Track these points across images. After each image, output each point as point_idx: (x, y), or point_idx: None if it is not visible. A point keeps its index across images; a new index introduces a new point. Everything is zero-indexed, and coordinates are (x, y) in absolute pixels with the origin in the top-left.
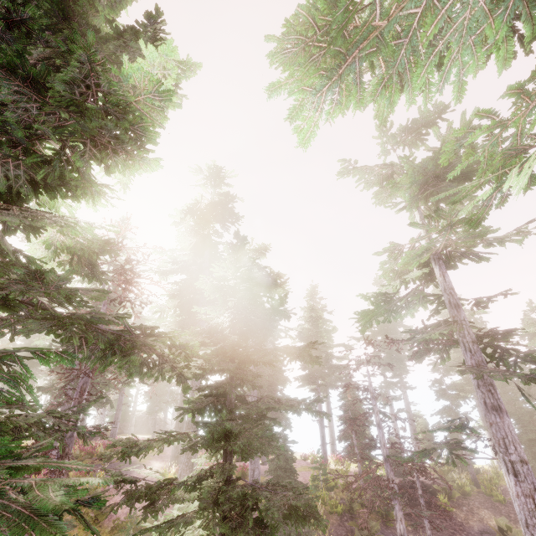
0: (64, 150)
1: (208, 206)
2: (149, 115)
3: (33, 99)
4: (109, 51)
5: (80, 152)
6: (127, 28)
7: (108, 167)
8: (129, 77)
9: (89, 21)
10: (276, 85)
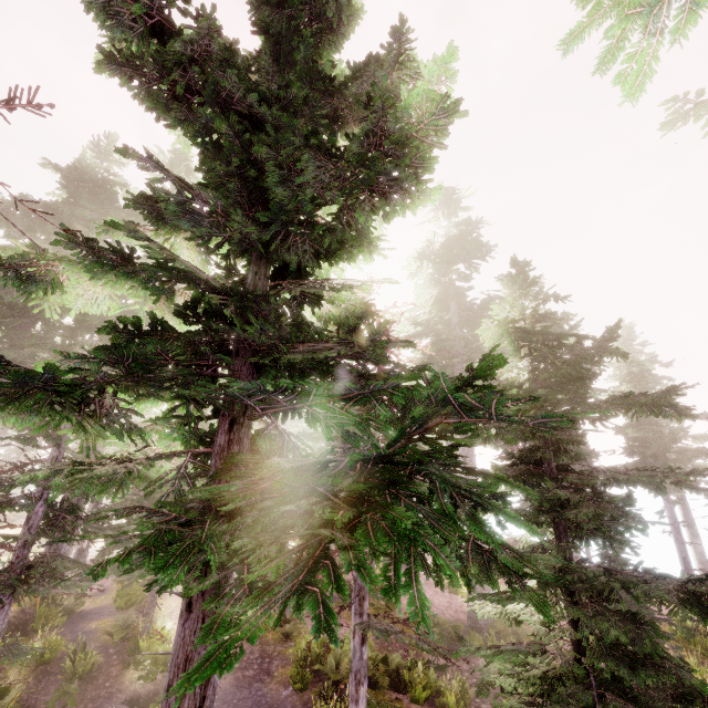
0: (343, 212)
1: (445, 244)
2: (430, 140)
3: (328, 169)
4: (351, 95)
5: (362, 207)
6: (370, 59)
7: (386, 214)
8: (410, 108)
9: (326, 73)
10: (576, 30)
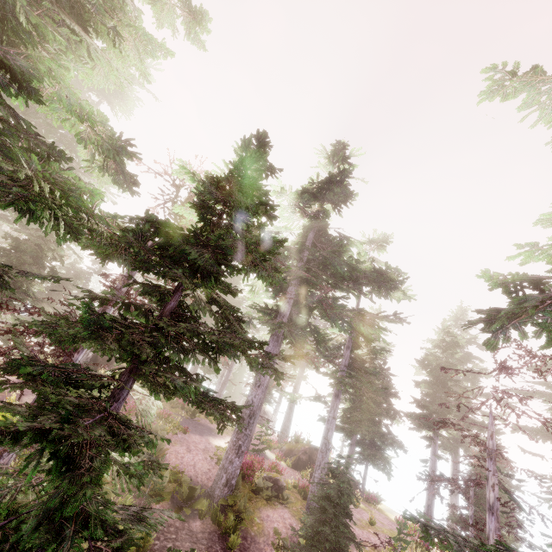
0: None
1: (321, 184)
2: None
3: None
4: None
5: None
6: None
7: None
8: None
9: None
10: None
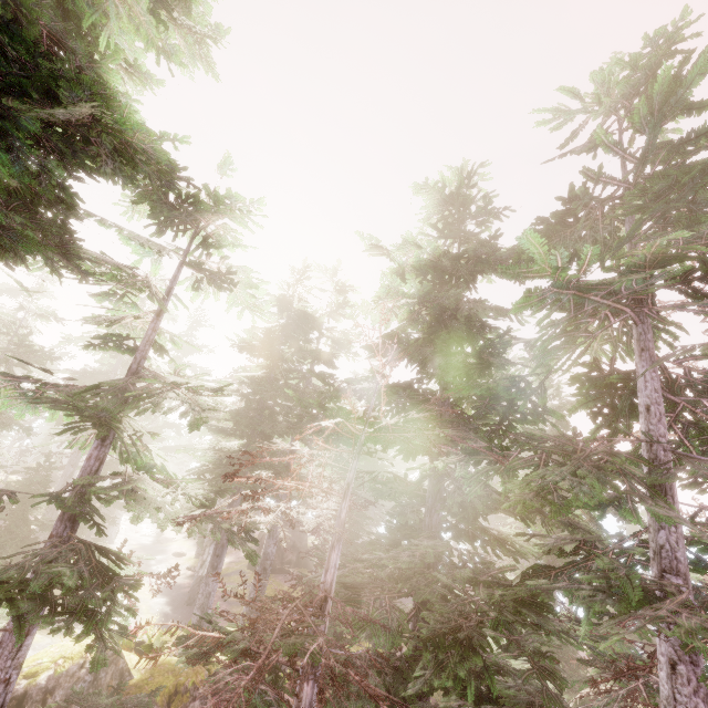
0: None
1: None
2: None
3: None
4: None
5: None
6: None
7: None
8: None
9: None
10: None
